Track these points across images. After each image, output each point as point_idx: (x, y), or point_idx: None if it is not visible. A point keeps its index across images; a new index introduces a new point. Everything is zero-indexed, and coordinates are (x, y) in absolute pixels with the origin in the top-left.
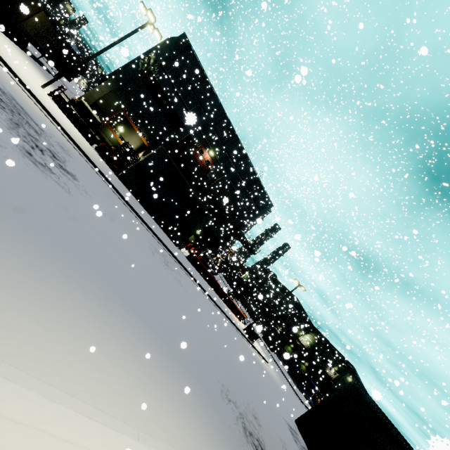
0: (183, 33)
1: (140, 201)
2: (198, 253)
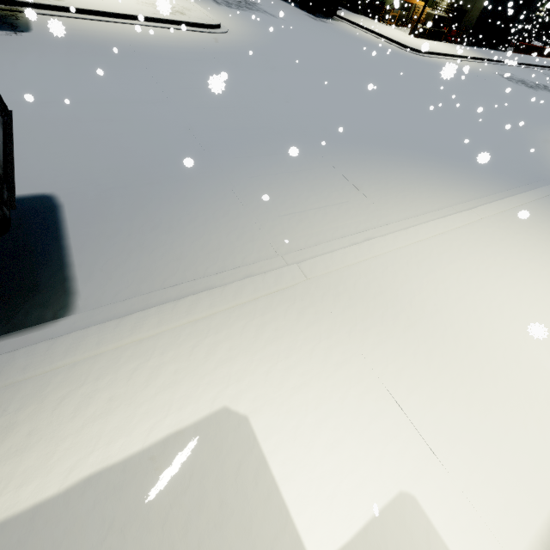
0: None
1: (474, 45)
2: None
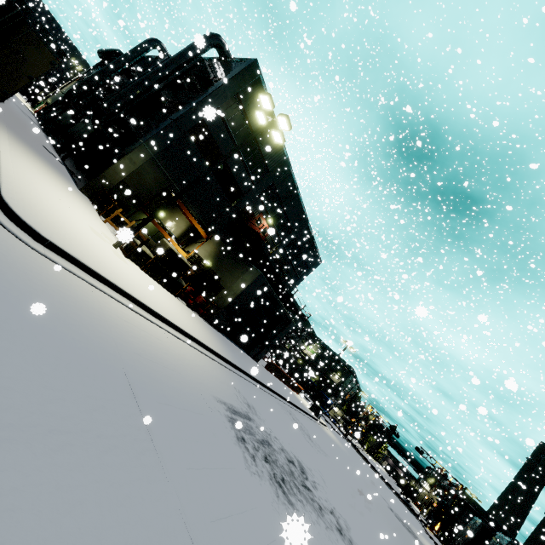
0: (255, 60)
1: (226, 333)
2: None
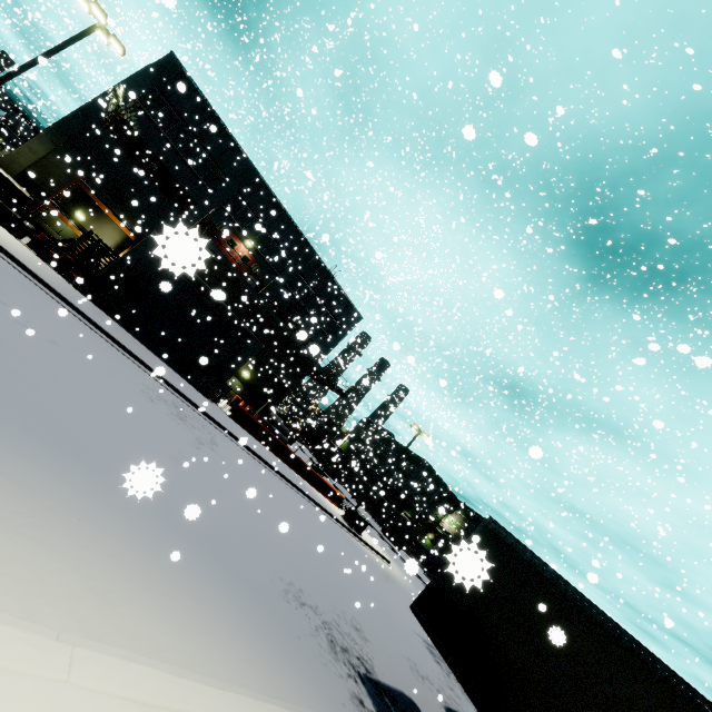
0: (171, 53)
1: (130, 329)
2: (253, 410)
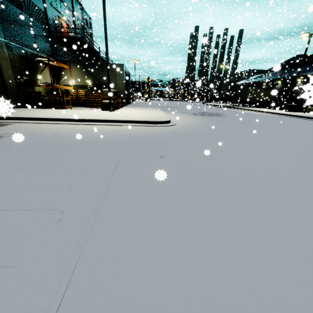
0: None
1: None
2: None
